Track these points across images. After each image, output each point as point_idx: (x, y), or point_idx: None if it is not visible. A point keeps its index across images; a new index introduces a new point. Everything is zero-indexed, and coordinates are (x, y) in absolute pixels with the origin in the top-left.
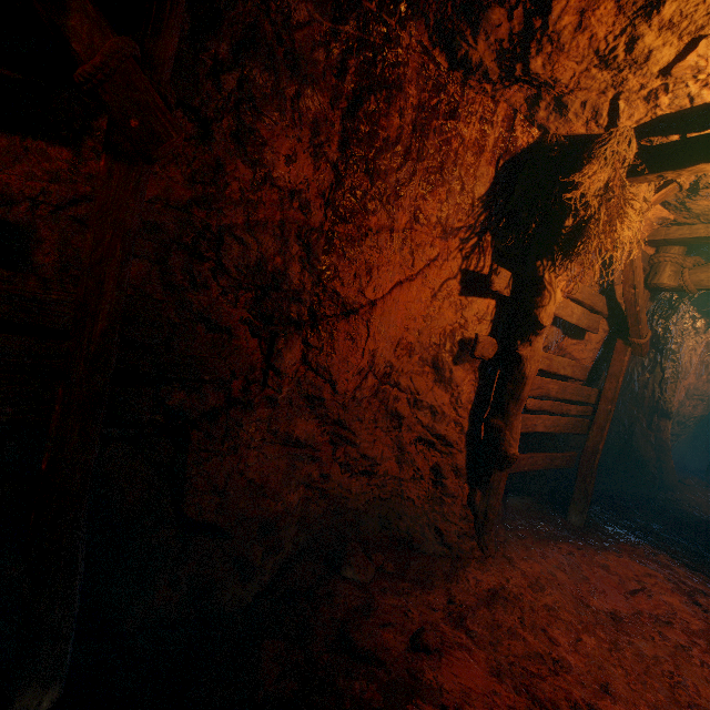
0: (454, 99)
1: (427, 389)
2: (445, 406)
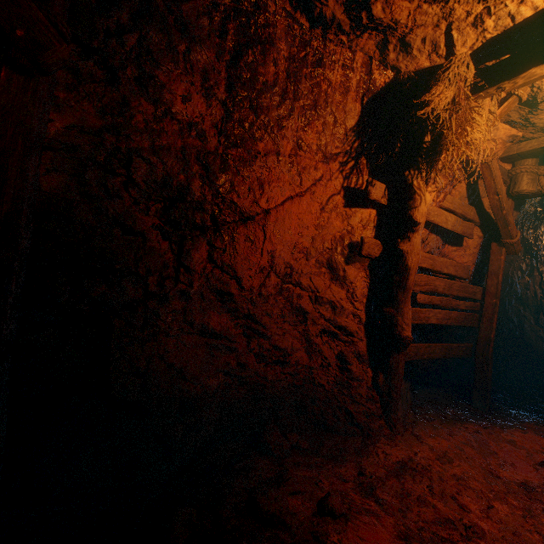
0: (318, 51)
1: (325, 287)
2: (343, 301)
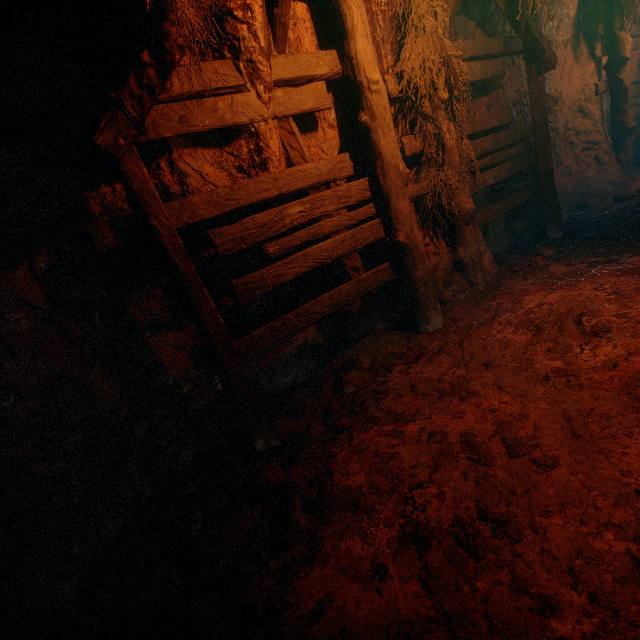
0: None
1: (580, 124)
2: (590, 127)
